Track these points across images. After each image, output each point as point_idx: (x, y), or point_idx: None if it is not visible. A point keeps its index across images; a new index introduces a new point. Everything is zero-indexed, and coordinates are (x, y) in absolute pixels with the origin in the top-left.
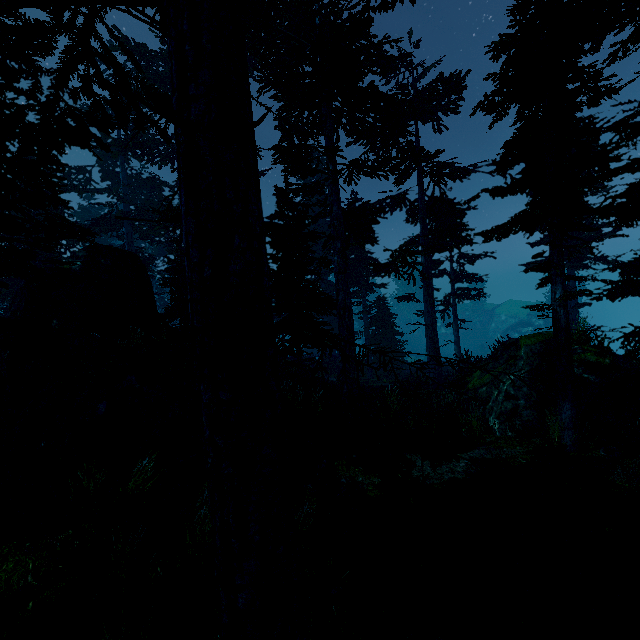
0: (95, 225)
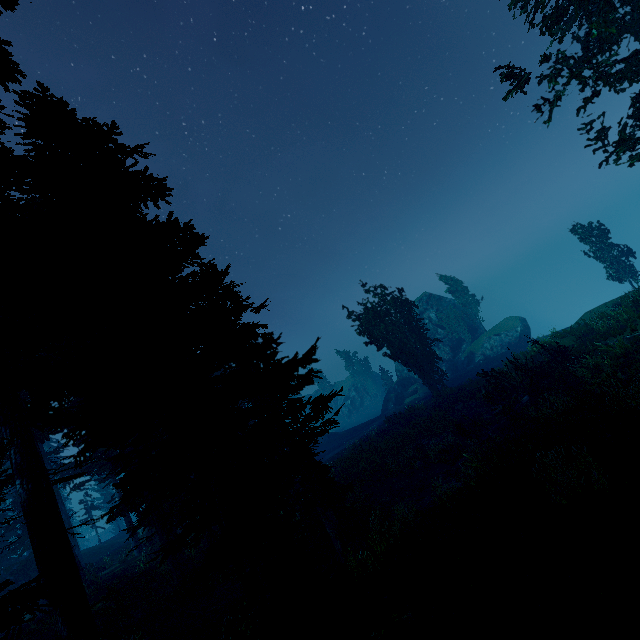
0: None
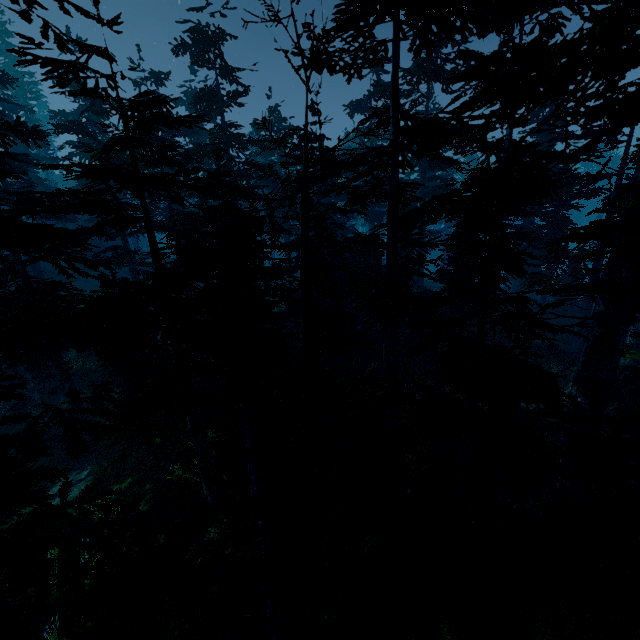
0: None
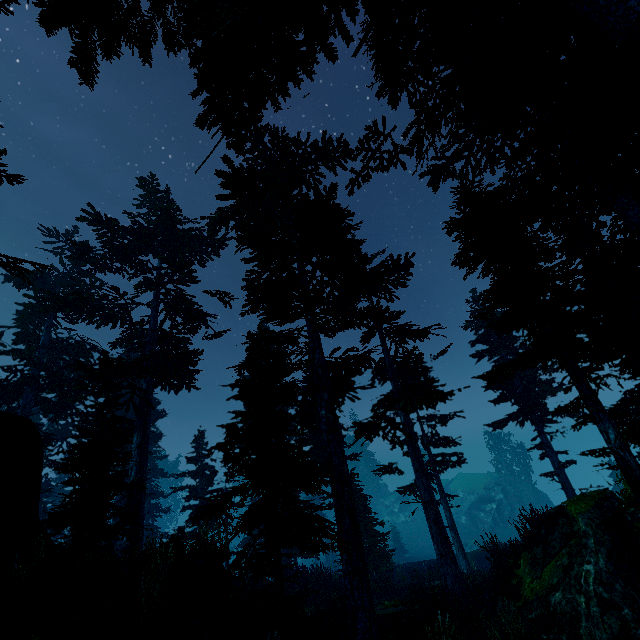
0: None
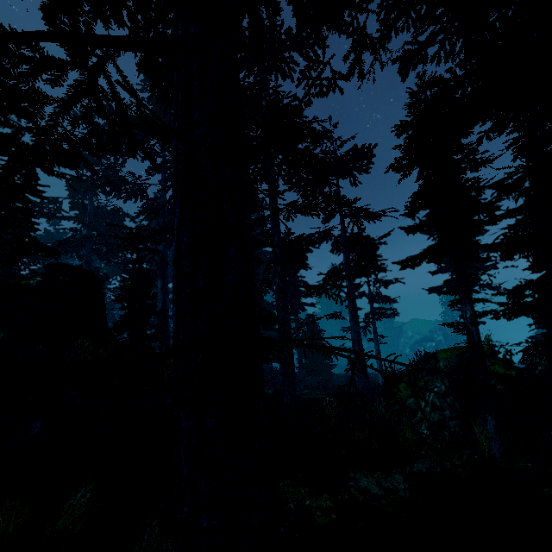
0: (58, 246)
